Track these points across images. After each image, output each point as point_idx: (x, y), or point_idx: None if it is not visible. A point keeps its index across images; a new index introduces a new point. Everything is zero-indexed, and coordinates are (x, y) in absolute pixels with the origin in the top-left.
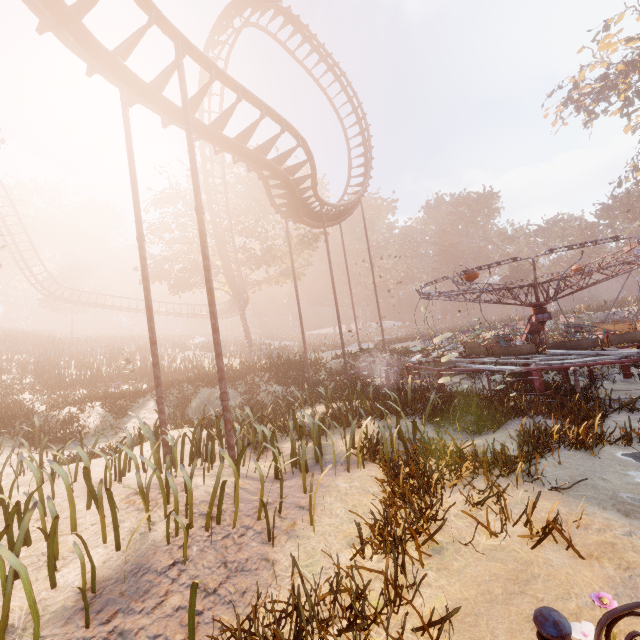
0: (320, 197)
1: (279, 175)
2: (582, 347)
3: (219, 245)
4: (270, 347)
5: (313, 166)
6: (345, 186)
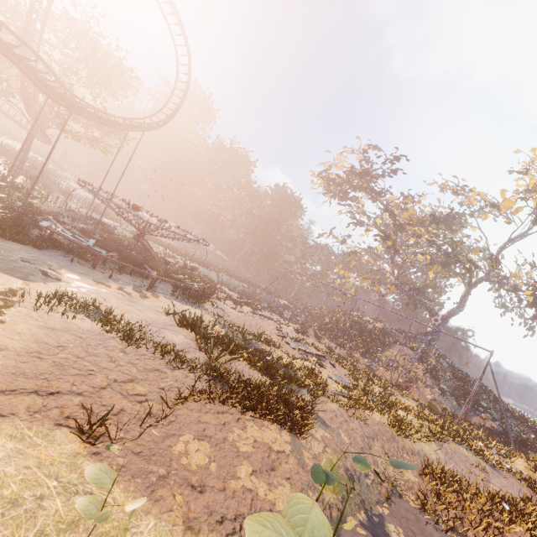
0: (75, 95)
1: (0, 53)
2: (110, 248)
3: (23, 76)
4: (59, 185)
5: (49, 69)
6: (153, 114)
